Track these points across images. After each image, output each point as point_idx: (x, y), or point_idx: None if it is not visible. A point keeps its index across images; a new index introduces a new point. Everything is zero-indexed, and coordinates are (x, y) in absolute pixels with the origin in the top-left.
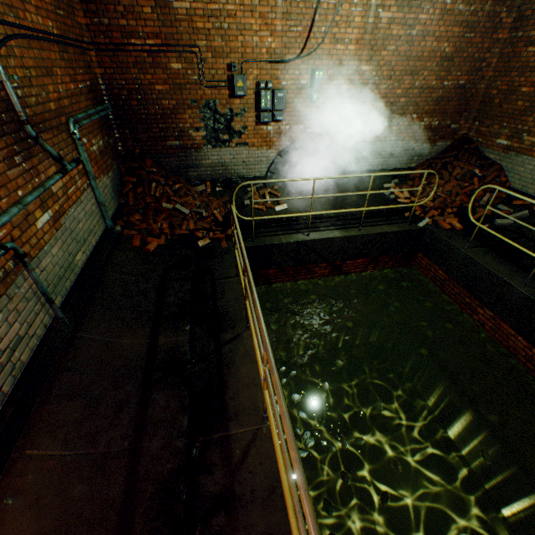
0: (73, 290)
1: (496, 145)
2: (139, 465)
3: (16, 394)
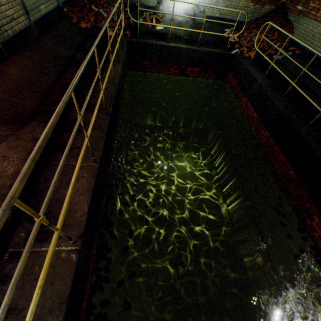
0: (38, 20)
1: (296, 10)
2: (60, 79)
3: (13, 37)
